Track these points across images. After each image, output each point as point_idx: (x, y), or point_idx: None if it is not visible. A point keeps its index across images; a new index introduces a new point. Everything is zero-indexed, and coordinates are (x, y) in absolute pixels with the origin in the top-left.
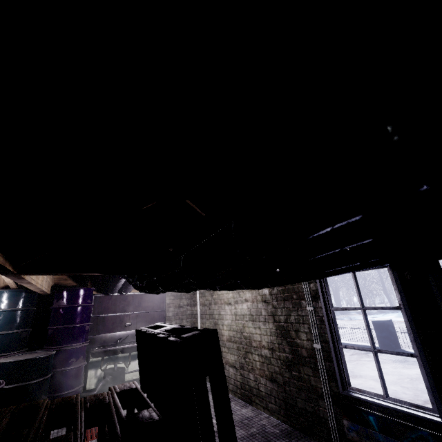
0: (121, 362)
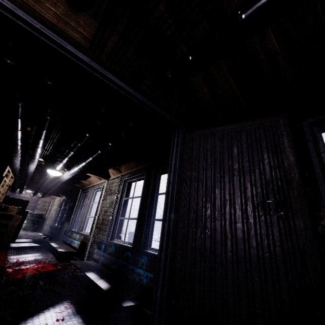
0: None
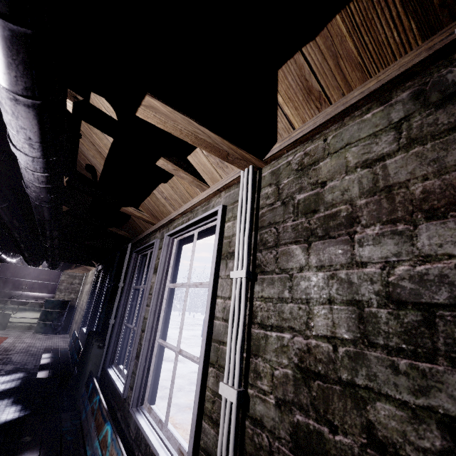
0: (10, 310)
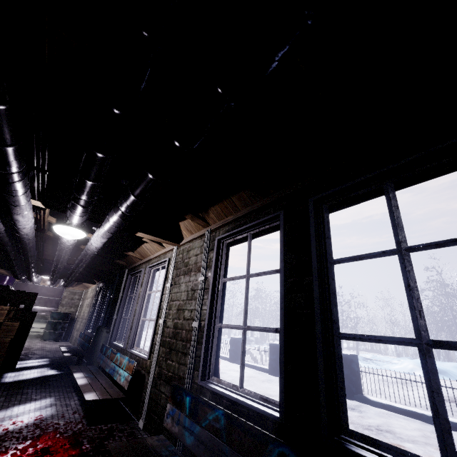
0: None
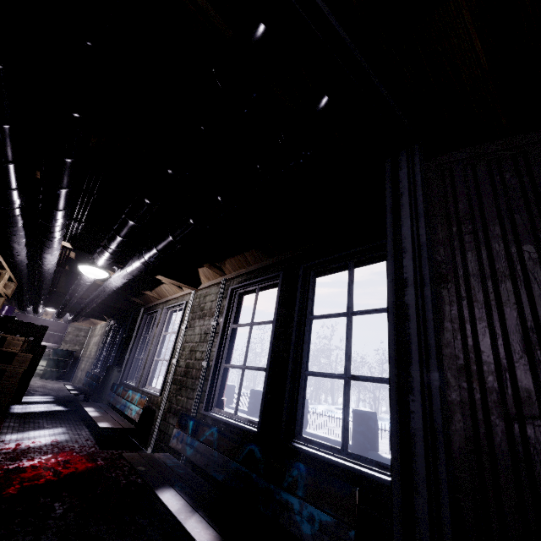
0: None
